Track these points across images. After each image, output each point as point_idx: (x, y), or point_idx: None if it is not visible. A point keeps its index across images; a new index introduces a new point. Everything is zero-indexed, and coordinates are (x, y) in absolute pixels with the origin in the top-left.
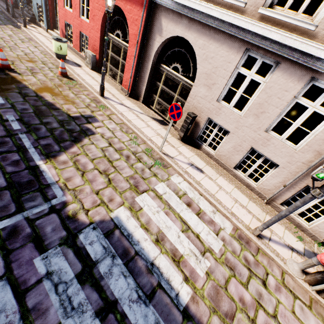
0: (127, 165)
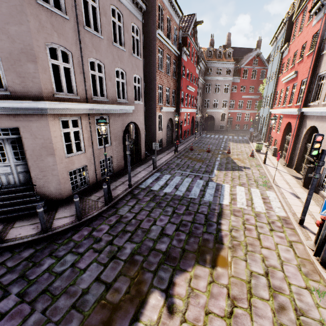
0: (246, 180)
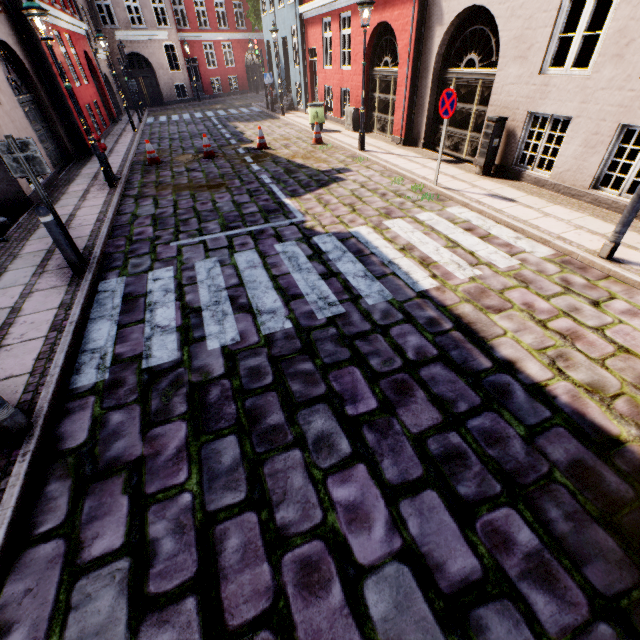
0: (381, 200)
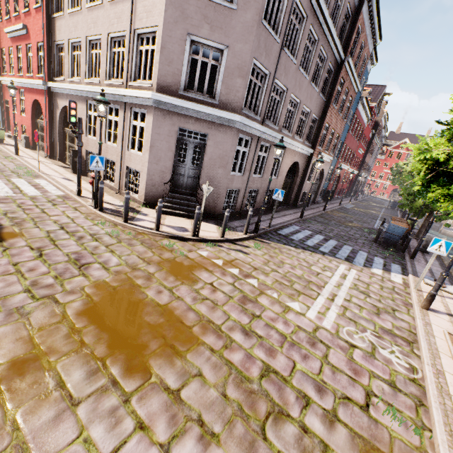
0: None
